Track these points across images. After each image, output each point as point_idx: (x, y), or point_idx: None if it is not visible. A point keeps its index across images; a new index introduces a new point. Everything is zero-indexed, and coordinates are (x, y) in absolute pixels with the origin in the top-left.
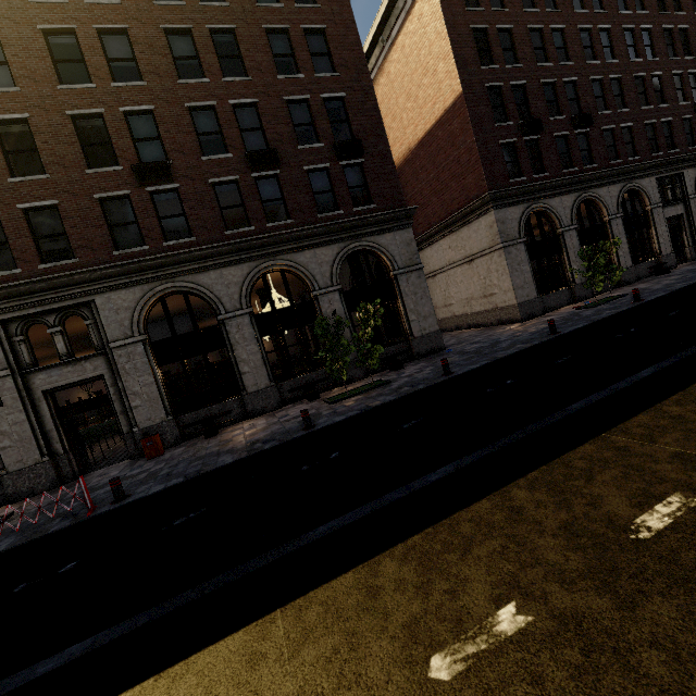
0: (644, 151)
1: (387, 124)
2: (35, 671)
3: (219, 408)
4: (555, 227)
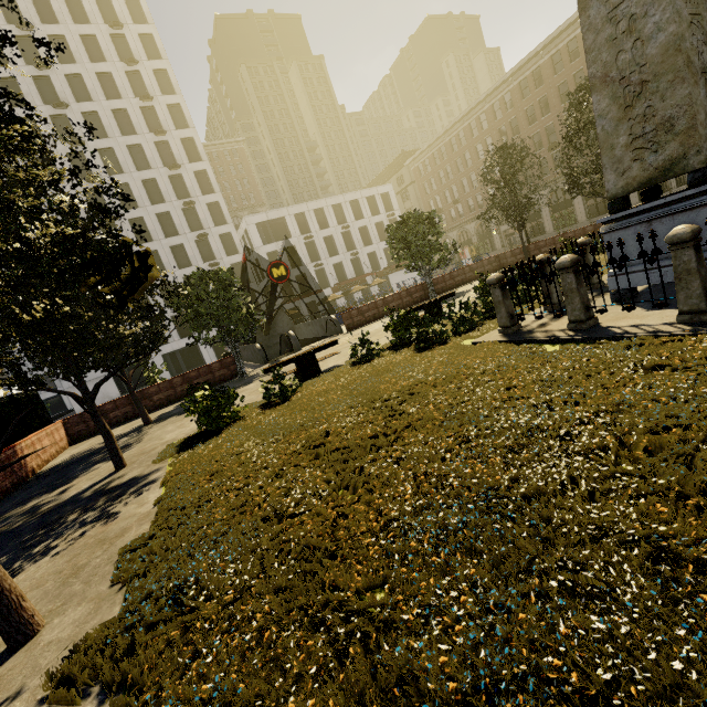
0: None
1: None
2: None
3: (539, 238)
4: None
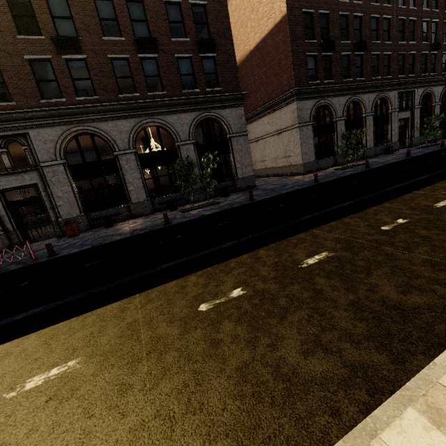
0: (394, 73)
1: (237, 28)
2: (14, 318)
3: (114, 211)
4: (332, 117)
